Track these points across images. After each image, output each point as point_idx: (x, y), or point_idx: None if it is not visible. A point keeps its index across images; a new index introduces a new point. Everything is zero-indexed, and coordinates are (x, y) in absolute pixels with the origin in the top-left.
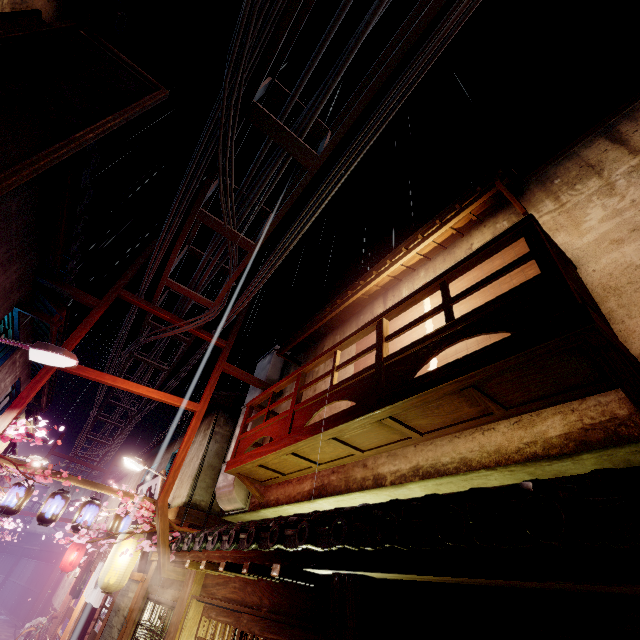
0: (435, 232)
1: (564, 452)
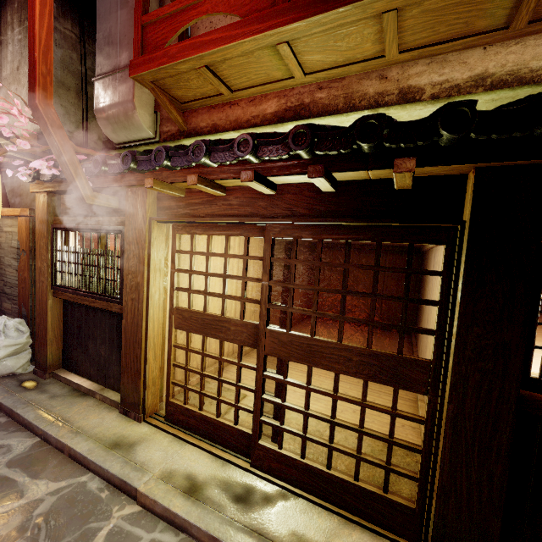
0: None
1: None
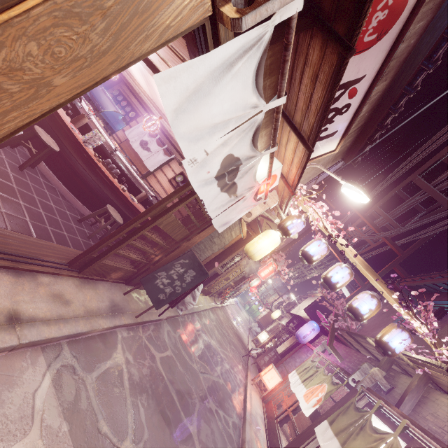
0: None
1: None
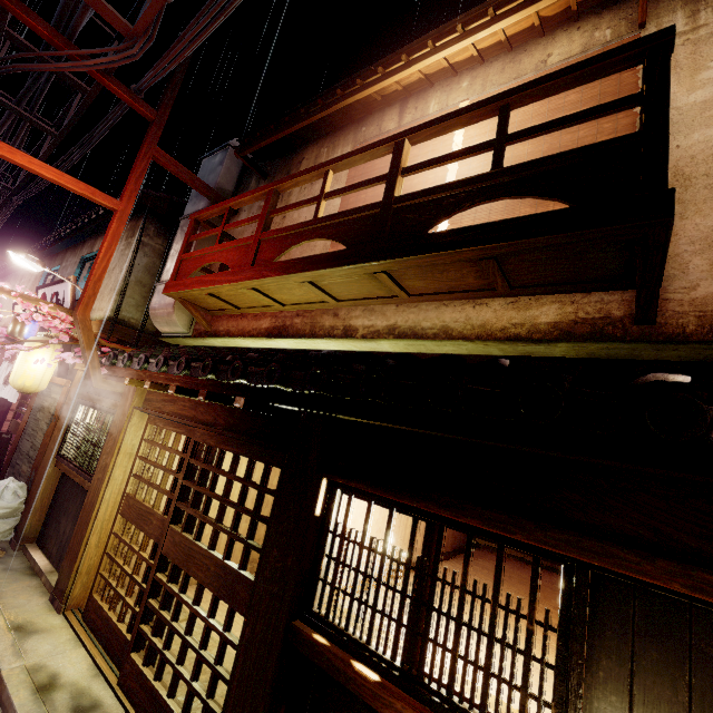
0: (516, 12)
1: (546, 338)
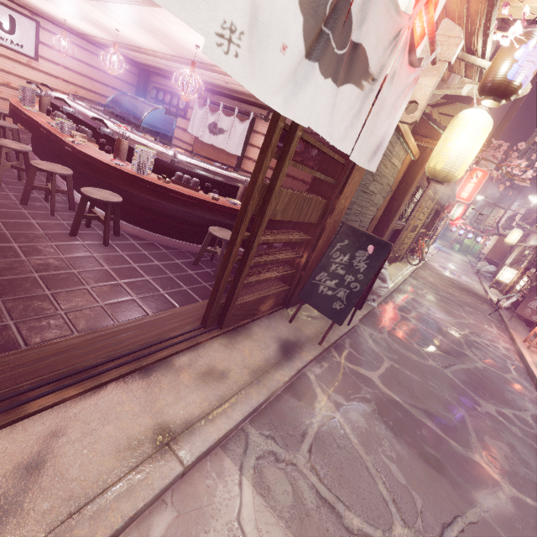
0: None
1: None
